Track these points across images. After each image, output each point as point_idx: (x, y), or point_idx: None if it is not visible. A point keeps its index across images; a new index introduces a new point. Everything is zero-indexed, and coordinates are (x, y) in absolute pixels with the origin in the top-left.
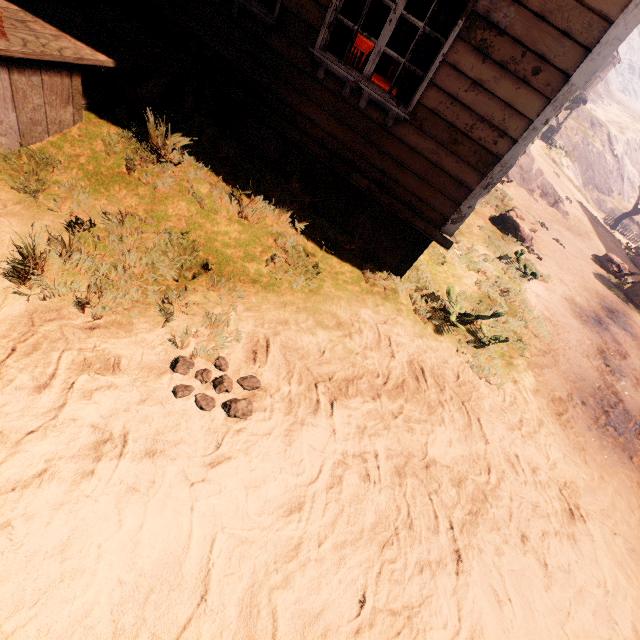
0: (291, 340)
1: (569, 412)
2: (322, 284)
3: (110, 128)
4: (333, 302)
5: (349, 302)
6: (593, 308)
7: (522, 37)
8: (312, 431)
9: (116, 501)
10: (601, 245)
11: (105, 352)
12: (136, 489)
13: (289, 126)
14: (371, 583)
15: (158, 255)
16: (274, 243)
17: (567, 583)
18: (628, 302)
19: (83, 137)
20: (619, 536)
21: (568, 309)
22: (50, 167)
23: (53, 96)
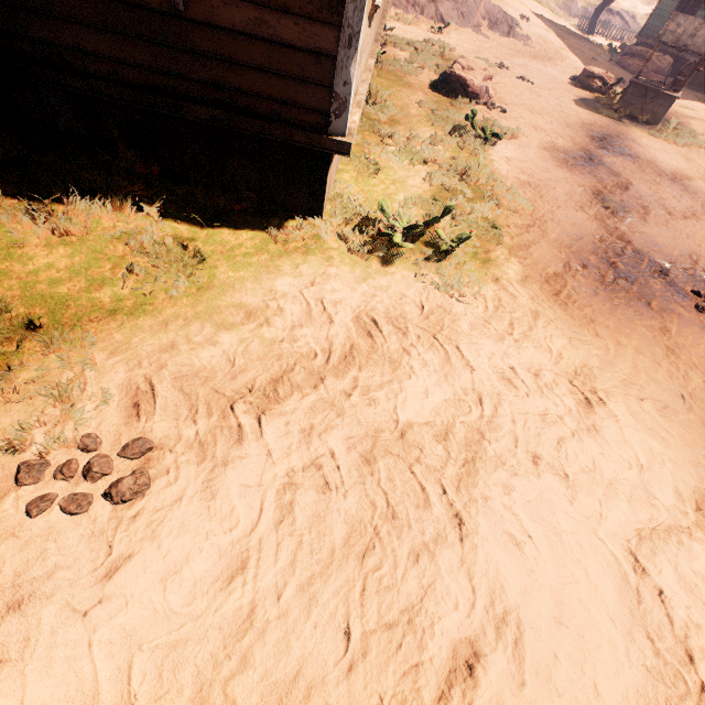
0: (185, 366)
1: (569, 285)
2: (213, 273)
3: None
4: (235, 289)
5: (257, 279)
6: (580, 145)
7: None
8: (240, 466)
9: None
10: (578, 61)
11: None
12: (5, 660)
13: (62, 74)
14: (355, 607)
15: None
16: (127, 249)
17: (594, 483)
18: (622, 119)
19: None
20: (647, 400)
21: (549, 160)
22: None
23: None
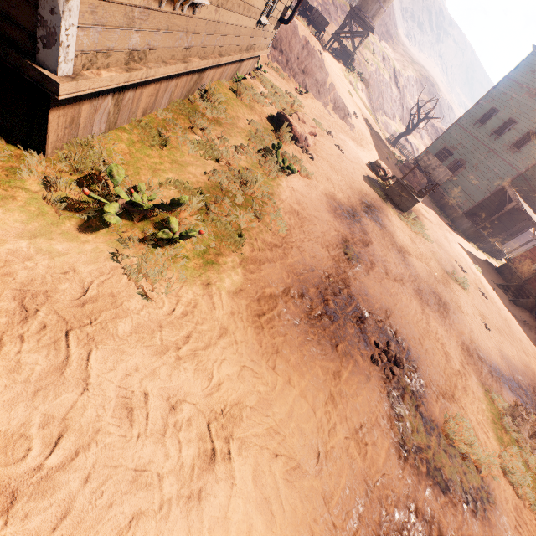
0: None
1: (276, 310)
2: None
3: None
4: None
5: None
6: (352, 203)
7: None
8: None
9: None
10: (377, 155)
11: None
12: None
13: None
14: None
15: None
16: None
17: None
18: (387, 199)
19: None
20: (281, 457)
21: (324, 203)
22: None
23: None
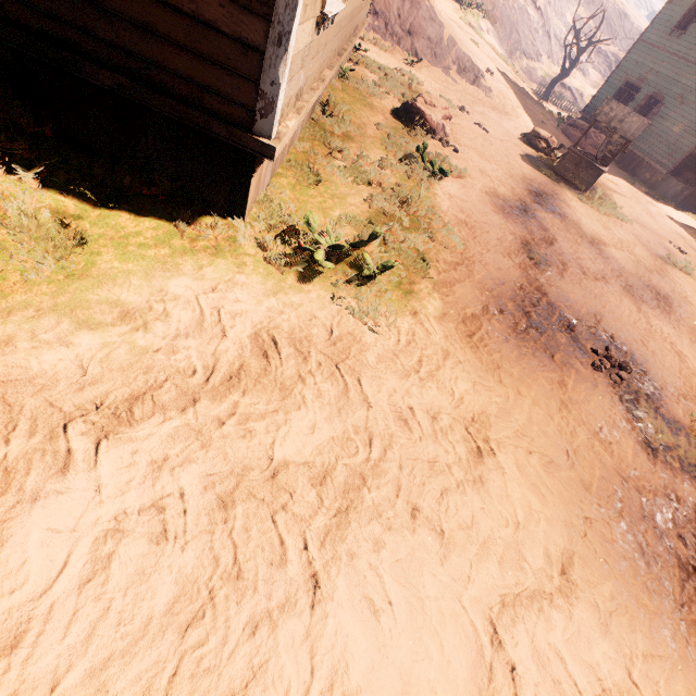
0: (18, 368)
1: (483, 328)
2: (93, 260)
3: None
4: (116, 283)
5: (148, 275)
6: (519, 196)
7: None
8: (53, 504)
9: None
10: (530, 121)
11: None
12: None
13: None
14: None
15: None
16: None
17: (469, 542)
18: (558, 180)
19: None
20: (535, 454)
21: (489, 204)
22: None
23: None
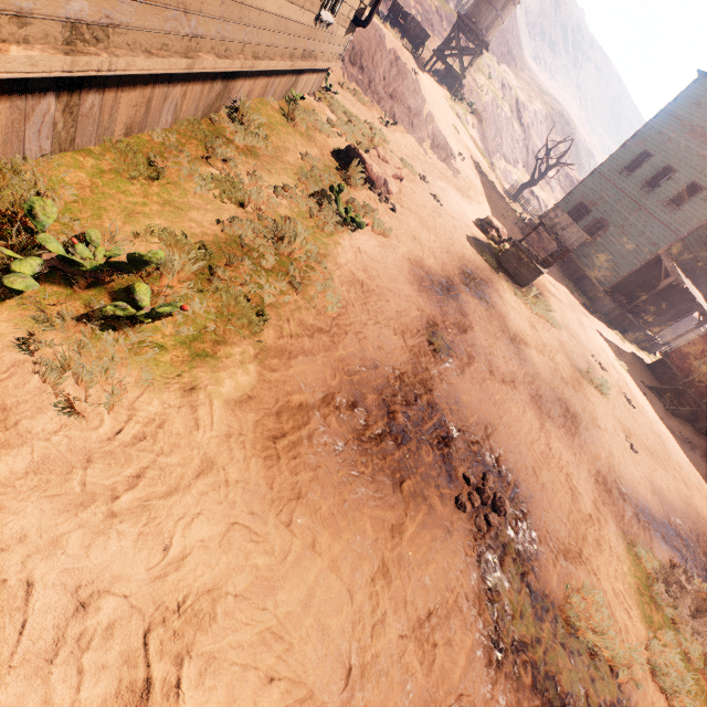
0: None
1: (307, 428)
2: None
3: None
4: None
5: None
6: (448, 273)
7: None
8: None
9: None
10: (490, 210)
11: None
12: None
13: None
14: None
15: None
16: None
17: None
18: (499, 269)
19: None
20: (279, 683)
21: (405, 272)
22: None
23: None
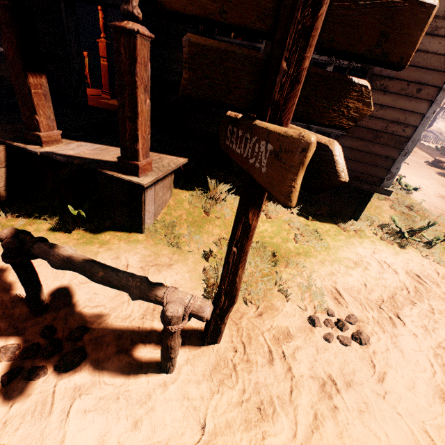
0: (344, 283)
1: None
2: (327, 241)
3: (183, 193)
4: (340, 250)
5: (347, 247)
6: None
7: (405, 77)
8: (404, 339)
9: (361, 422)
10: (424, 154)
11: (279, 327)
12: (362, 410)
13: None
14: None
15: (254, 257)
16: (288, 226)
17: None
18: None
19: (177, 204)
20: None
21: None
22: (175, 227)
23: (165, 189)
